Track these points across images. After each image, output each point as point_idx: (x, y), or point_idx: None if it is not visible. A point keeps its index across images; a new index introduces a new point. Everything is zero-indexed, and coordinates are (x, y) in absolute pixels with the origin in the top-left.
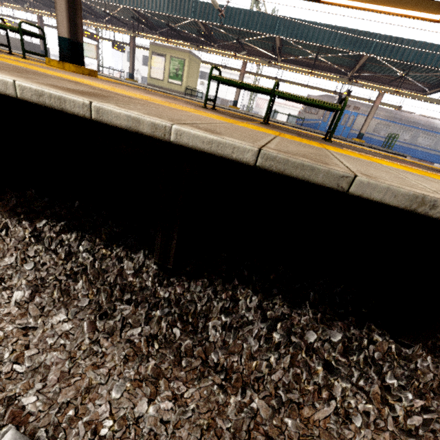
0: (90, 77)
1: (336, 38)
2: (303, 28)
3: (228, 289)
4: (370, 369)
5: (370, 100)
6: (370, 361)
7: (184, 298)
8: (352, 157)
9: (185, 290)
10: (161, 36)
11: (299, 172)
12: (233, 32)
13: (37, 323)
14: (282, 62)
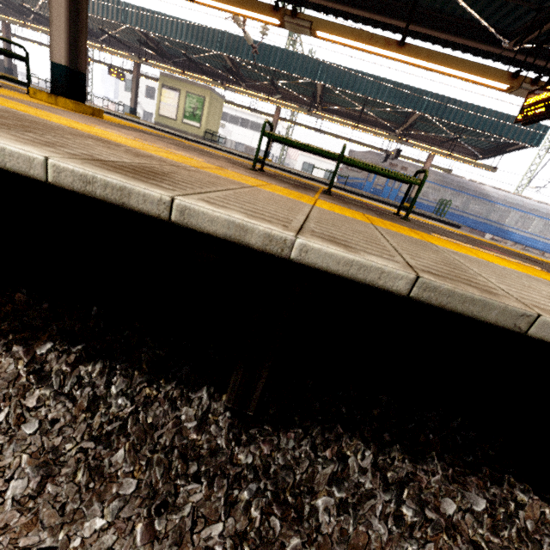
0: (95, 118)
1: (385, 91)
2: (349, 77)
3: (329, 439)
4: (528, 548)
5: (419, 160)
6: (525, 536)
7: (274, 460)
8: (464, 255)
9: (274, 448)
10: (175, 66)
11: (466, 307)
12: (266, 72)
13: (57, 540)
14: (322, 111)
